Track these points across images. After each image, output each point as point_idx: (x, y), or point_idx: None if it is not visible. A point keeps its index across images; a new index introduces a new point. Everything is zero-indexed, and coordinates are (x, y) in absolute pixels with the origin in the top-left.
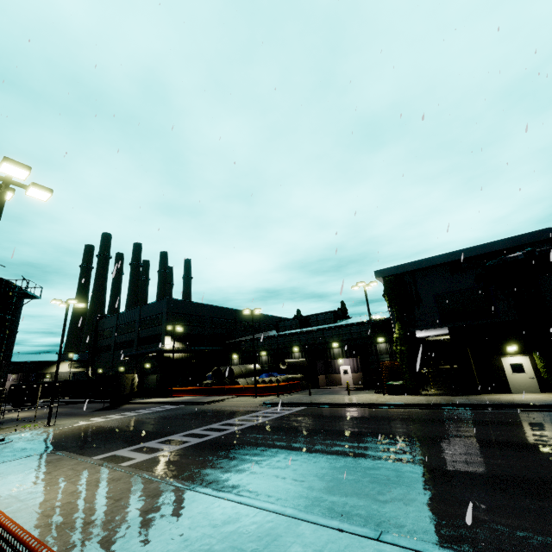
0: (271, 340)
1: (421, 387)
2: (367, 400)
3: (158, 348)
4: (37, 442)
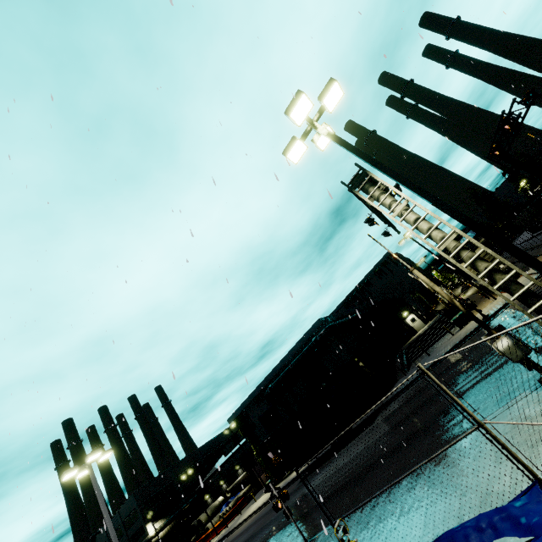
0: (221, 469)
1: (277, 478)
2: (253, 509)
3: (144, 540)
4: None
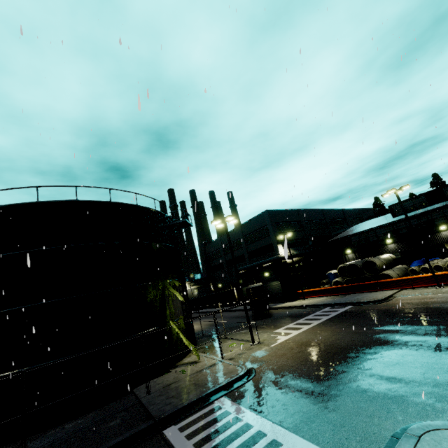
0: (395, 225)
1: None
2: None
3: (275, 256)
4: (294, 373)
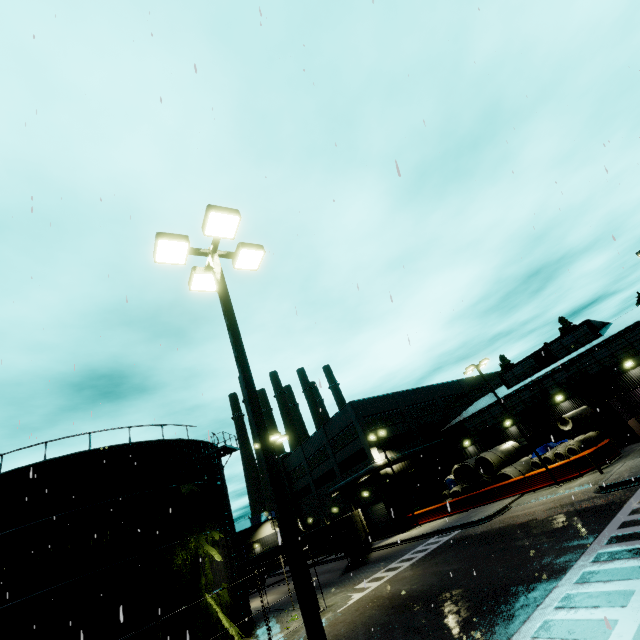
0: (509, 401)
1: None
2: None
3: (369, 466)
4: None
